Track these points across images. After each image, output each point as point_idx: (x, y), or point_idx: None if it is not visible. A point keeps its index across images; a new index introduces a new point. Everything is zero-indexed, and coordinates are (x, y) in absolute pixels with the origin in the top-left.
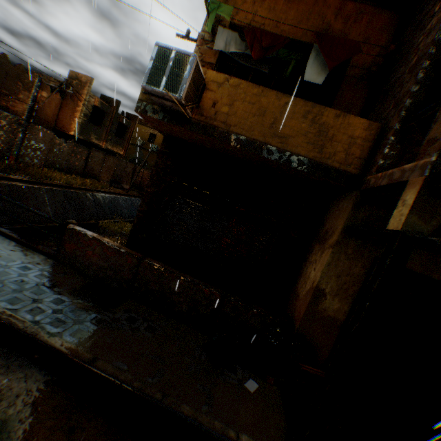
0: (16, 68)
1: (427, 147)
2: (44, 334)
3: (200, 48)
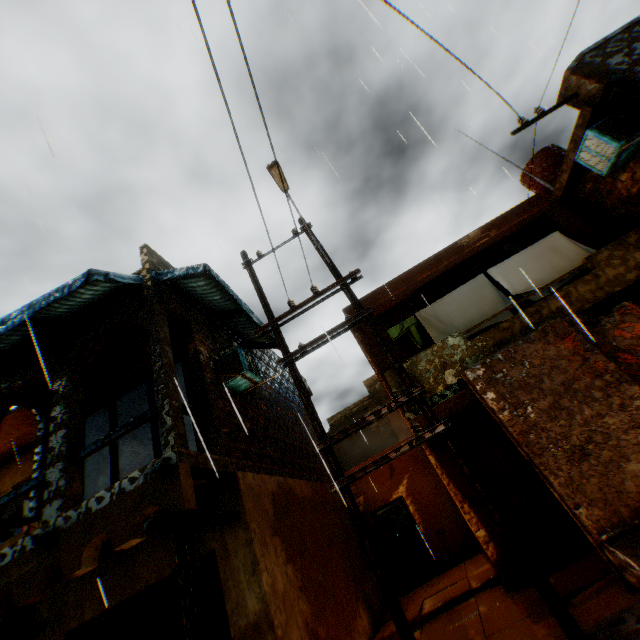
0: None
1: None
2: None
3: None
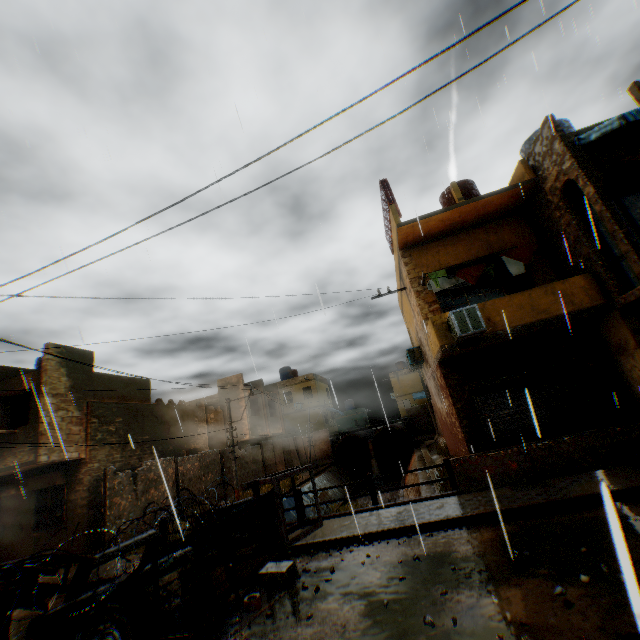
0: (190, 407)
1: (639, 276)
2: (559, 497)
3: (419, 297)
